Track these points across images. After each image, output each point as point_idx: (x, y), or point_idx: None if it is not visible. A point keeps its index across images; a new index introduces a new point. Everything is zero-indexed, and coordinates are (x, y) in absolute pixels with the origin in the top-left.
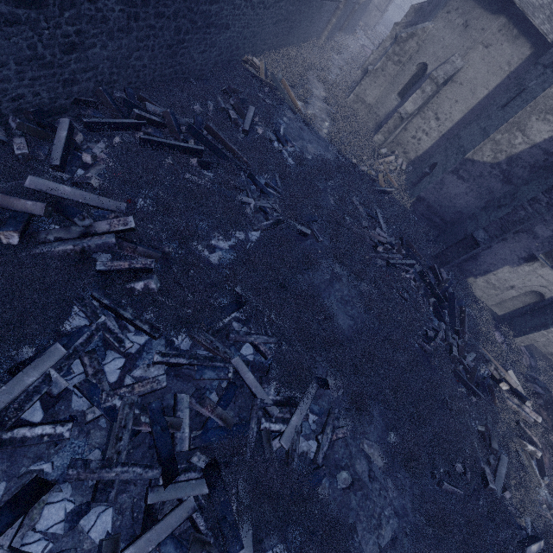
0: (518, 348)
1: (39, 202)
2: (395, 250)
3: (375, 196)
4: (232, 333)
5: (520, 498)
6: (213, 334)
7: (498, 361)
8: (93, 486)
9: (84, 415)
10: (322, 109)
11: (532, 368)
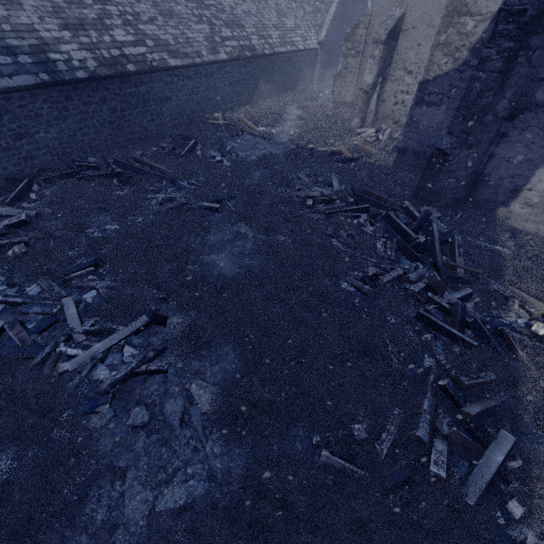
0: None
1: None
2: (339, 200)
3: (330, 165)
4: (76, 280)
5: None
6: (59, 282)
7: None
8: None
9: None
10: (293, 125)
11: None
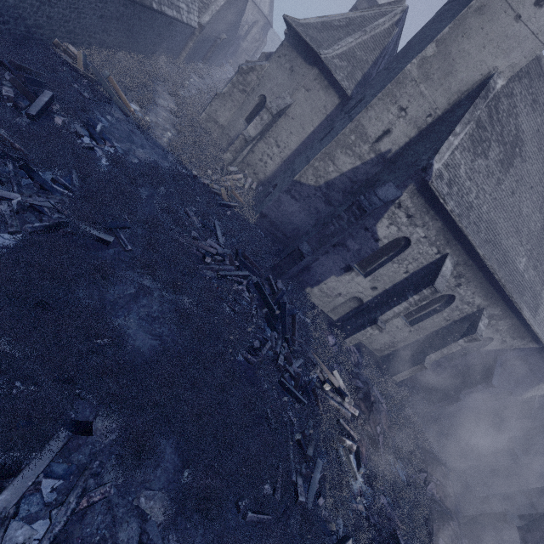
0: (348, 348)
1: None
2: (228, 261)
3: (214, 208)
4: None
5: (334, 499)
6: None
7: (326, 363)
8: None
9: None
10: (168, 119)
11: (359, 365)
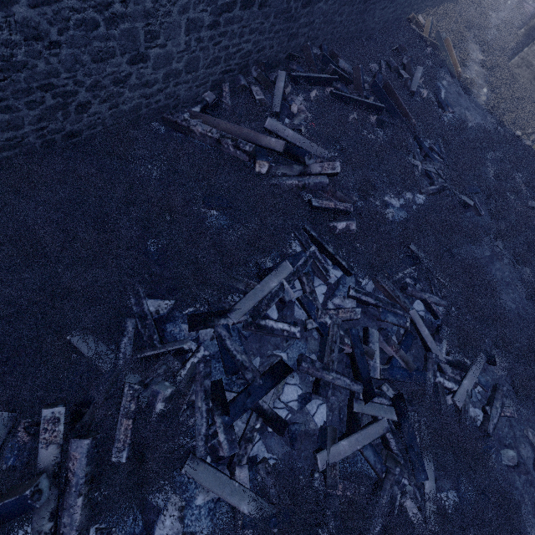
0: None
1: (280, 140)
2: None
3: None
4: (410, 287)
5: None
6: (393, 284)
7: None
8: (312, 382)
9: (302, 324)
10: (479, 73)
11: None
